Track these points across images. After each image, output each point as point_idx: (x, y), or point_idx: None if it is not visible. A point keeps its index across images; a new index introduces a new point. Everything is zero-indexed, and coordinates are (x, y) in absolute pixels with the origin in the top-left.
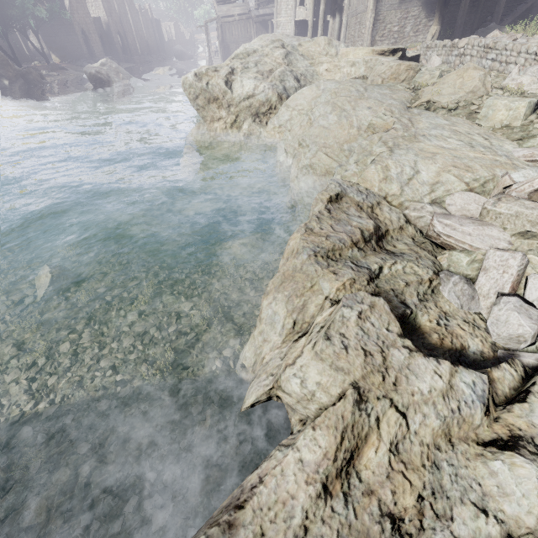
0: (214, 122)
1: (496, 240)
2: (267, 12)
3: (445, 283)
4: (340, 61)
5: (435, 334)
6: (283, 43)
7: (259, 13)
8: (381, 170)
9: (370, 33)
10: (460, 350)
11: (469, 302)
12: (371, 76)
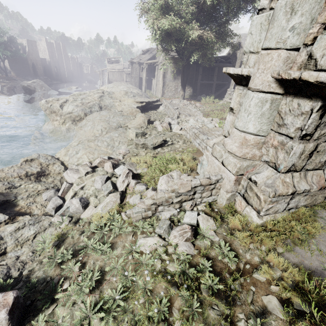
0: (54, 121)
1: (73, 179)
2: None
3: (46, 192)
4: (122, 103)
5: (20, 207)
6: (104, 91)
7: (127, 70)
8: (65, 151)
9: (161, 89)
10: (28, 213)
11: (50, 199)
12: (123, 112)
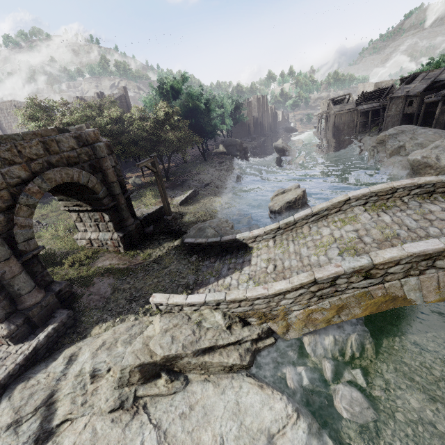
0: (425, 174)
1: None
2: (369, 106)
3: None
4: None
5: None
6: None
7: (363, 108)
8: None
9: None
10: None
11: None
12: None
